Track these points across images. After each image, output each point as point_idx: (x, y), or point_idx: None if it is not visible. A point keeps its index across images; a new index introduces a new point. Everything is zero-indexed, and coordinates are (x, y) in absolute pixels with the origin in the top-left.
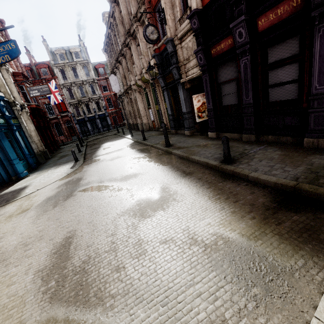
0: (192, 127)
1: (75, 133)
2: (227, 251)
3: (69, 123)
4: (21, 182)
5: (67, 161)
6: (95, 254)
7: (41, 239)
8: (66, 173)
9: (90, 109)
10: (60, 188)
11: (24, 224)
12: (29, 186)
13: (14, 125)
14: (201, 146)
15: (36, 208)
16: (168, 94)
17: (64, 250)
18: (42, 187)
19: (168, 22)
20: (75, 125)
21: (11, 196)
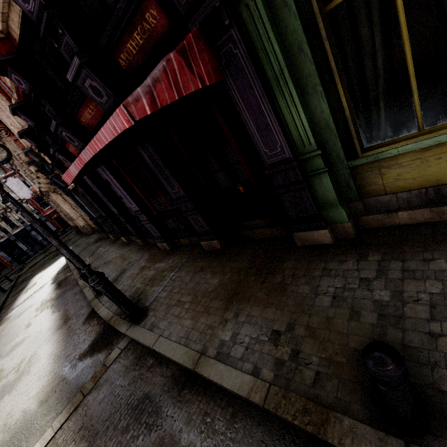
0: (114, 230)
1: (4, 266)
2: (17, 428)
3: None
4: None
5: None
6: None
7: None
8: None
9: (14, 222)
10: None
11: None
12: None
13: None
14: (107, 263)
15: None
16: (73, 198)
17: None
18: None
19: (14, 132)
20: None
21: None
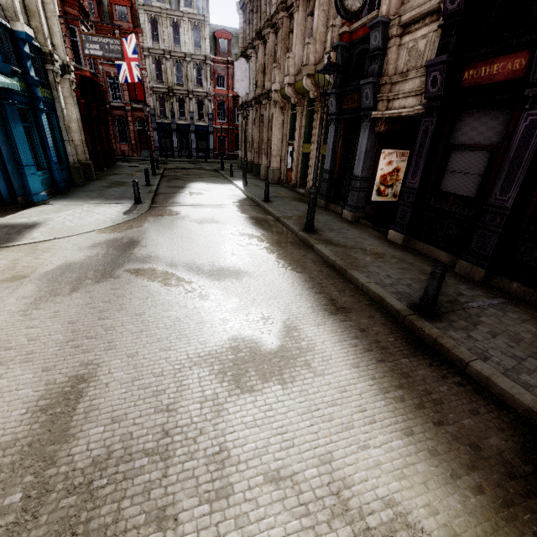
0: (359, 208)
1: (148, 146)
2: None
3: (143, 125)
4: (31, 211)
5: (122, 196)
6: (122, 451)
7: (27, 361)
8: (114, 221)
9: (185, 111)
10: (95, 250)
11: (7, 309)
12: (41, 225)
13: (42, 99)
14: (372, 253)
15: (40, 281)
16: (336, 131)
17: (62, 410)
18: (65, 235)
19: None
20: (151, 132)
21: (5, 235)
